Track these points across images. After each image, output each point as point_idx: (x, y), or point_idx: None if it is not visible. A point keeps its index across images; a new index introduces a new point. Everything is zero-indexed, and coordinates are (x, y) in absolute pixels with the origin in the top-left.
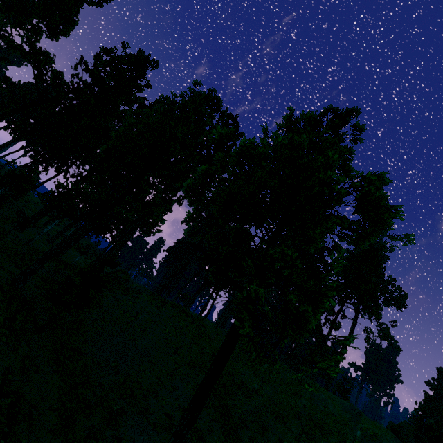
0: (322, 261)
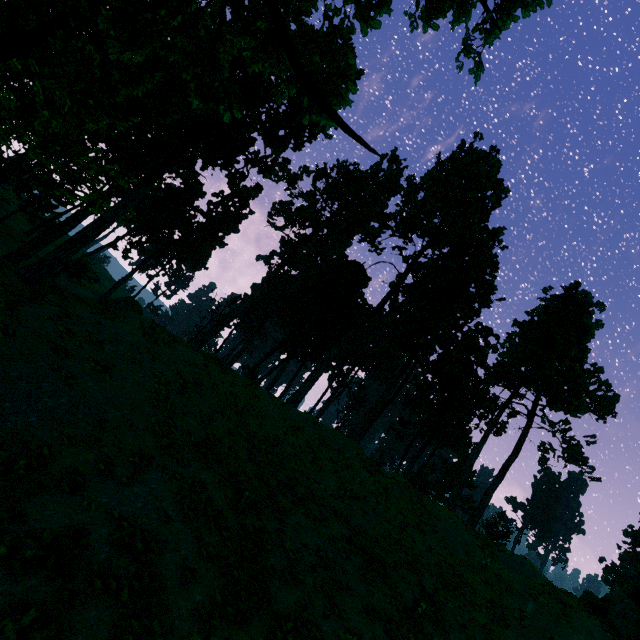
0: (483, 328)
